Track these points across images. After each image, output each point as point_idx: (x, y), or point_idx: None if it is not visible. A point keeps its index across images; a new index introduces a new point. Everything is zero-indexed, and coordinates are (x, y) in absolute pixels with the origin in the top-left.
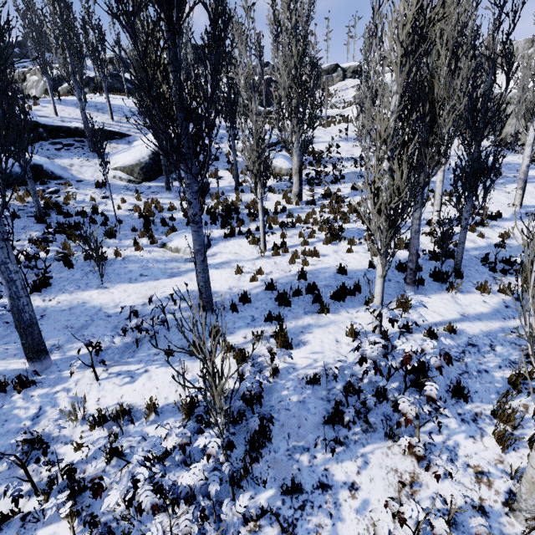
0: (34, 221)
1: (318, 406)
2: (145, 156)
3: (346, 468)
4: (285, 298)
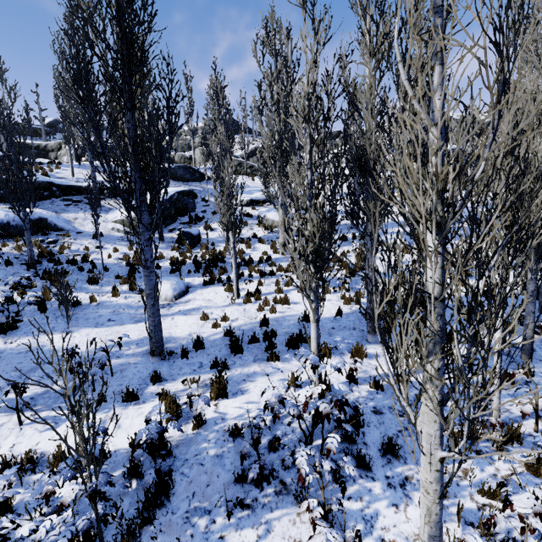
0: (25, 268)
1: (235, 462)
2: None
3: (244, 537)
4: (237, 344)
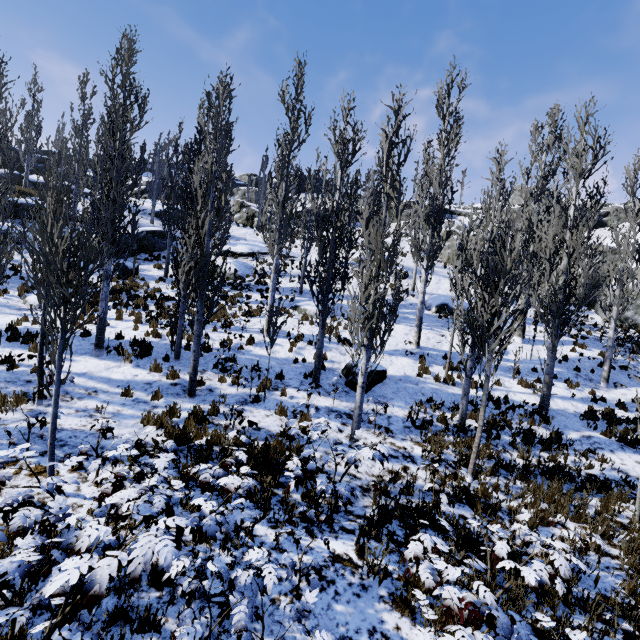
0: None
1: None
2: None
3: None
4: None
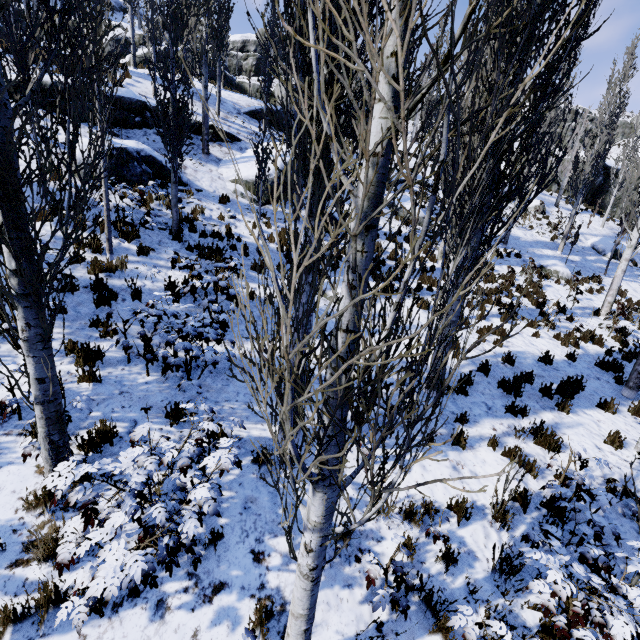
0: (167, 235)
1: (624, 524)
2: (272, 173)
3: None
4: (517, 386)
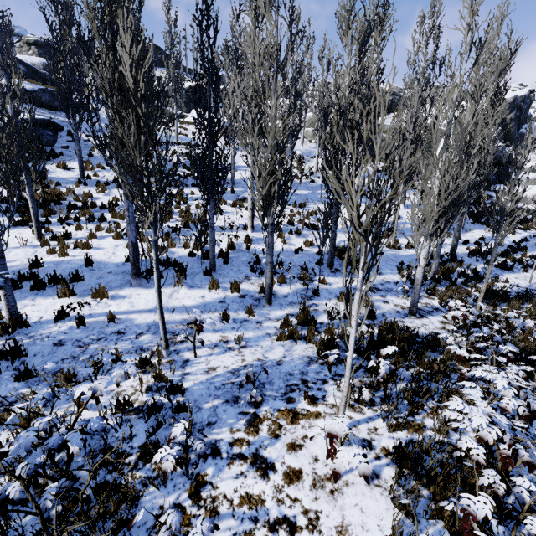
0: None
1: None
2: None
3: None
4: None
